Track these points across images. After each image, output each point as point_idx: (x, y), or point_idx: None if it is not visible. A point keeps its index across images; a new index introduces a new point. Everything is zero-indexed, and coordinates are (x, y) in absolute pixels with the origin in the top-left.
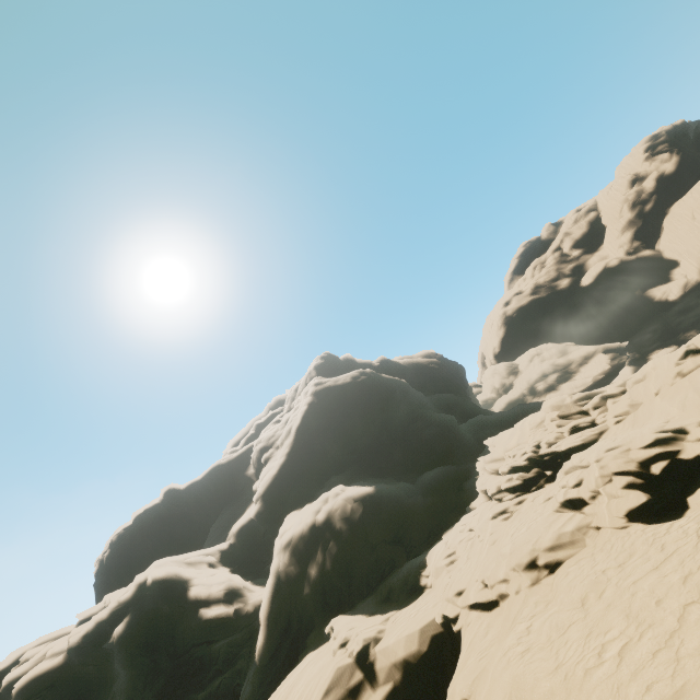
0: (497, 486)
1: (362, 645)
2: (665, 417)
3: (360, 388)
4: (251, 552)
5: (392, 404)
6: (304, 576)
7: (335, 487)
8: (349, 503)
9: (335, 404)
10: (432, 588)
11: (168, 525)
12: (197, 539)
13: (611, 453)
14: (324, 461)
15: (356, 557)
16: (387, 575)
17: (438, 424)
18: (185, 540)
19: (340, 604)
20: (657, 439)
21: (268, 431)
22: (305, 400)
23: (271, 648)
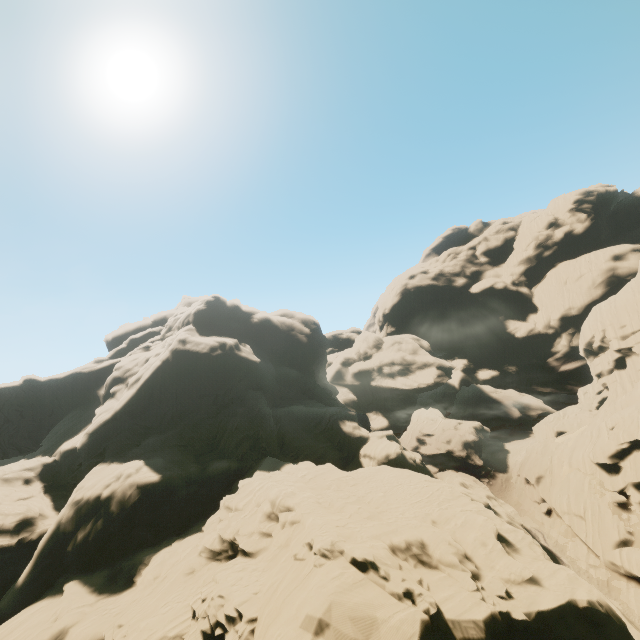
0: (205, 540)
1: (62, 625)
2: (265, 584)
3: (211, 362)
4: (67, 474)
5: (231, 383)
6: (74, 535)
7: (136, 462)
8: (131, 489)
9: (185, 369)
10: (136, 588)
11: (22, 406)
12: (46, 423)
13: (217, 601)
14: (156, 415)
15: (115, 534)
16: (130, 553)
17: (253, 417)
18: (34, 423)
19: (90, 563)
20: (229, 615)
21: (131, 360)
22: (163, 355)
23: (32, 577)
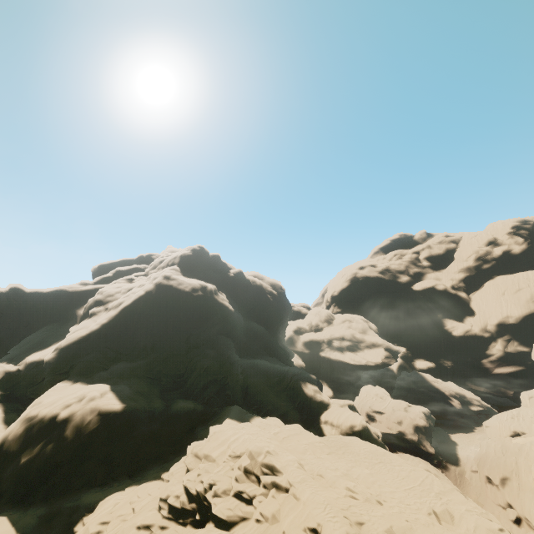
0: (168, 494)
1: None
2: None
3: (191, 301)
4: (27, 386)
5: (206, 325)
6: (17, 457)
7: (102, 385)
8: (92, 415)
9: (165, 303)
10: None
11: (2, 312)
12: (19, 333)
13: None
14: (129, 342)
15: (62, 464)
16: (75, 491)
17: (223, 362)
18: (8, 330)
19: (27, 495)
20: None
21: (114, 287)
22: (147, 286)
23: None
